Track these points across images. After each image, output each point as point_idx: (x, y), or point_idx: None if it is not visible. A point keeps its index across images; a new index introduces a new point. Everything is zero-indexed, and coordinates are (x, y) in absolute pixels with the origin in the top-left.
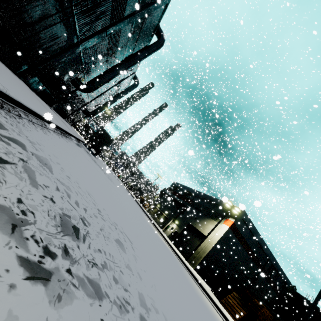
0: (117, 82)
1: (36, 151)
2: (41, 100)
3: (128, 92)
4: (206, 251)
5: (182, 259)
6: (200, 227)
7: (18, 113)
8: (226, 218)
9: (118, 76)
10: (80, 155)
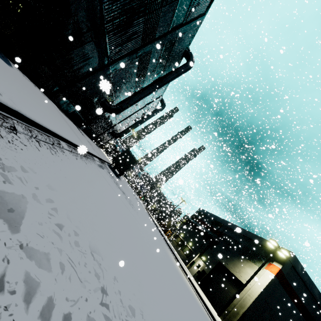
0: (144, 104)
1: (2, 184)
2: (70, 120)
3: (154, 114)
4: (245, 306)
5: (216, 320)
6: (235, 270)
7: (9, 125)
8: (269, 262)
9: (145, 99)
10: (99, 179)
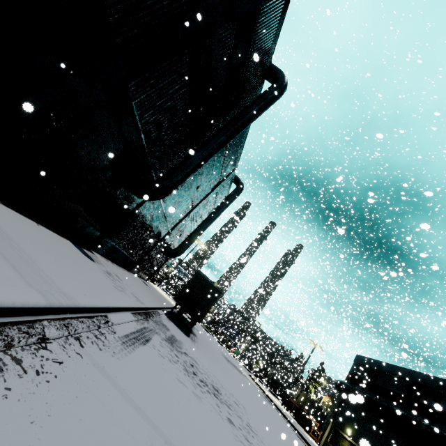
0: (210, 188)
1: None
2: (48, 229)
3: (229, 203)
4: None
5: None
6: None
7: None
8: None
9: (211, 176)
10: None
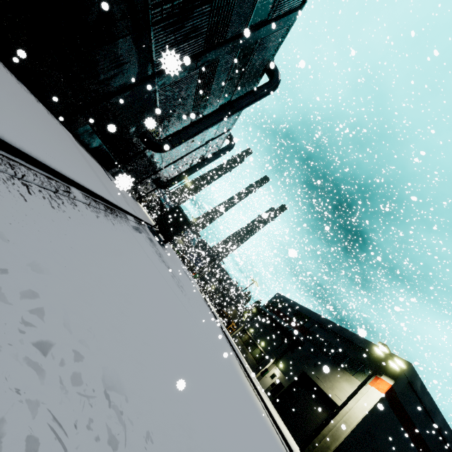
0: (204, 141)
1: None
2: (94, 159)
3: (218, 157)
4: (339, 437)
5: None
6: (325, 384)
7: None
8: (375, 375)
9: (206, 133)
10: (133, 249)
